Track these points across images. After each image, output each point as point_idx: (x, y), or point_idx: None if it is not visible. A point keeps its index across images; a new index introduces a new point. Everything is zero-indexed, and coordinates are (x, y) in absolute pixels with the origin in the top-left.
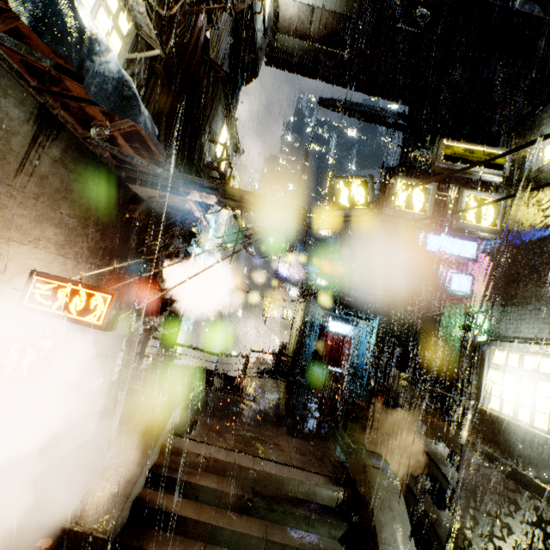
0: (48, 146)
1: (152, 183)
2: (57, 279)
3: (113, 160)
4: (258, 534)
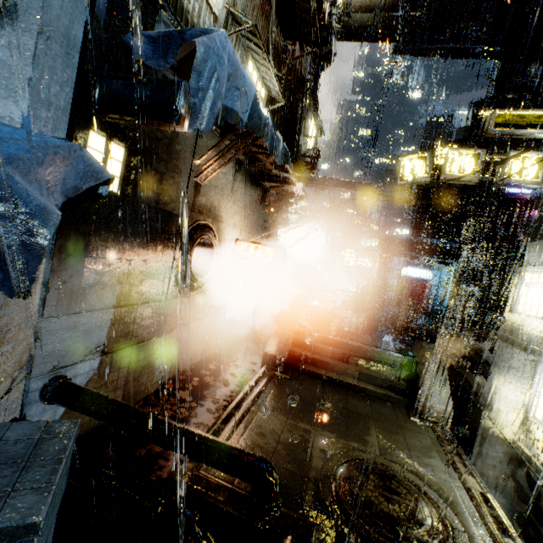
0: (237, 175)
1: (277, 180)
2: (248, 242)
3: (257, 171)
4: (354, 369)
